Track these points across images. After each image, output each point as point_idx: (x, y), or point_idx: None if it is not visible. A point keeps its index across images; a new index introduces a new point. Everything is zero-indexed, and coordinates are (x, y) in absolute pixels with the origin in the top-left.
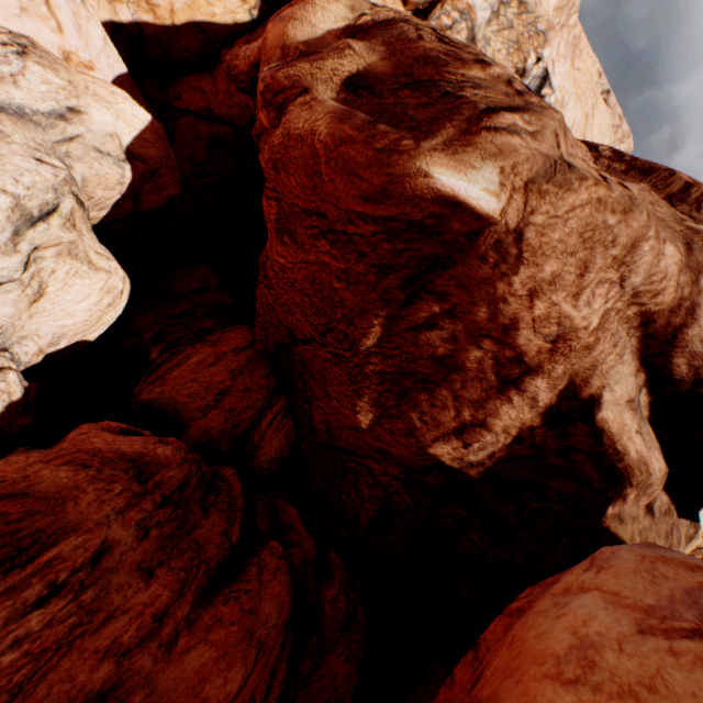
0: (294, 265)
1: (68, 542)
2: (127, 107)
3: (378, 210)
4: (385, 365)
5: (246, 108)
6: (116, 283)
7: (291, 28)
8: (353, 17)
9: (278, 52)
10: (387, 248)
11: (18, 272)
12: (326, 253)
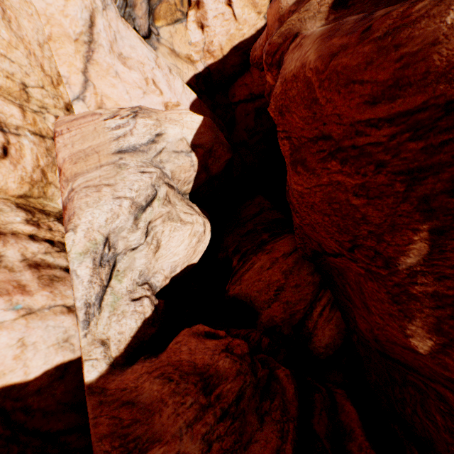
0: (309, 189)
1: (154, 450)
2: (188, 118)
3: (392, 107)
4: (439, 286)
5: None
6: (198, 229)
7: (283, 0)
8: None
9: (276, 25)
10: (414, 148)
11: (141, 240)
12: (337, 172)
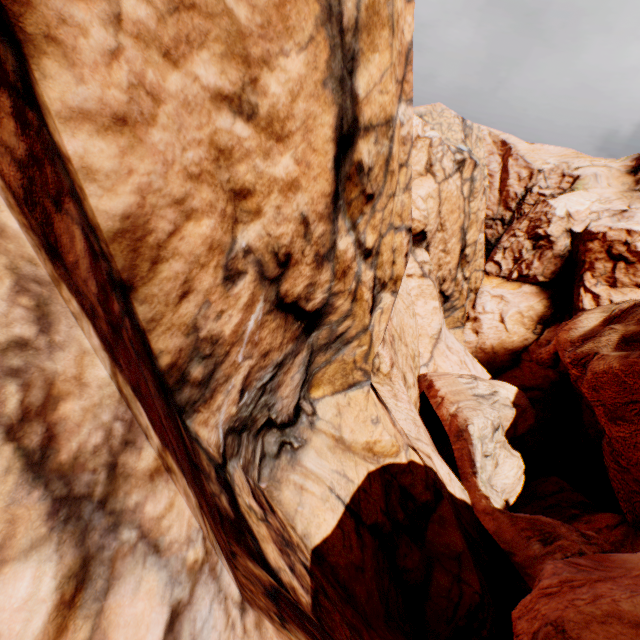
0: (630, 433)
1: (563, 540)
2: (507, 386)
3: None
4: None
5: (545, 376)
6: (521, 464)
7: (570, 332)
8: (605, 314)
9: (567, 343)
10: None
11: (492, 450)
12: None
